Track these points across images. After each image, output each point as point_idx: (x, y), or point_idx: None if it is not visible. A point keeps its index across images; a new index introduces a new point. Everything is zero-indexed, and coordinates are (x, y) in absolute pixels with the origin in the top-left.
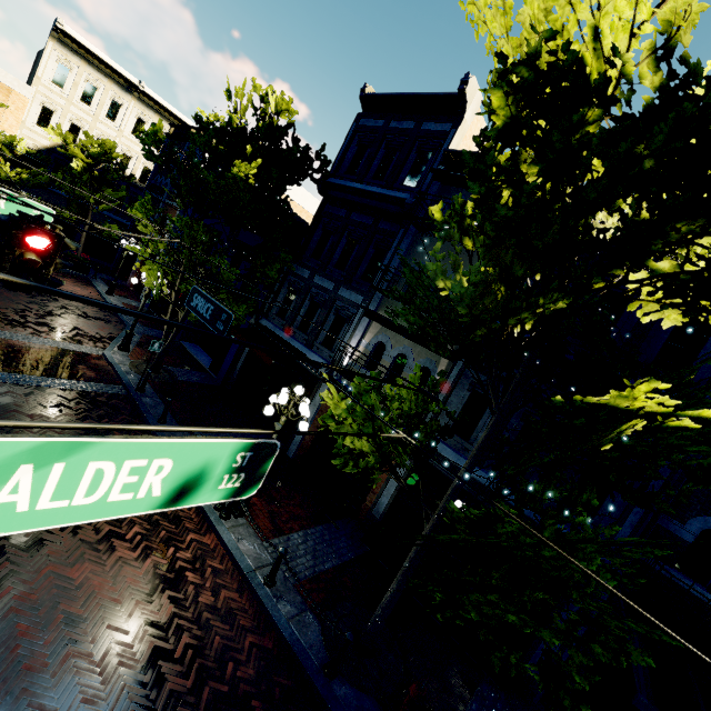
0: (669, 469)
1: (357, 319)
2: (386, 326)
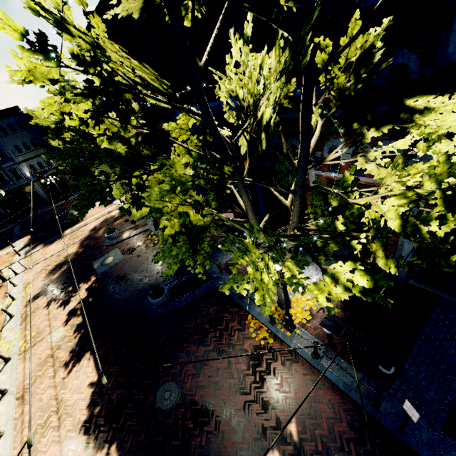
0: None
1: (18, 167)
2: (26, 161)
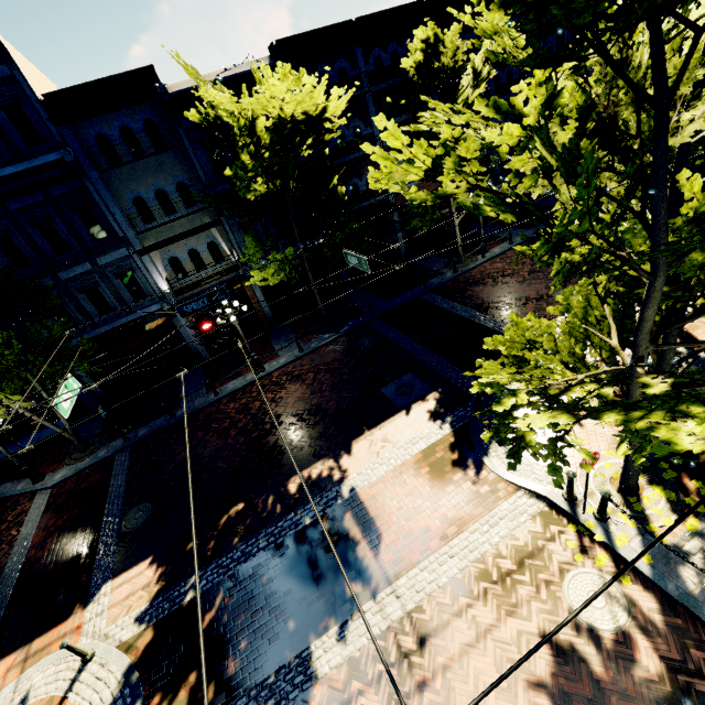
0: None
1: (140, 263)
2: (161, 247)
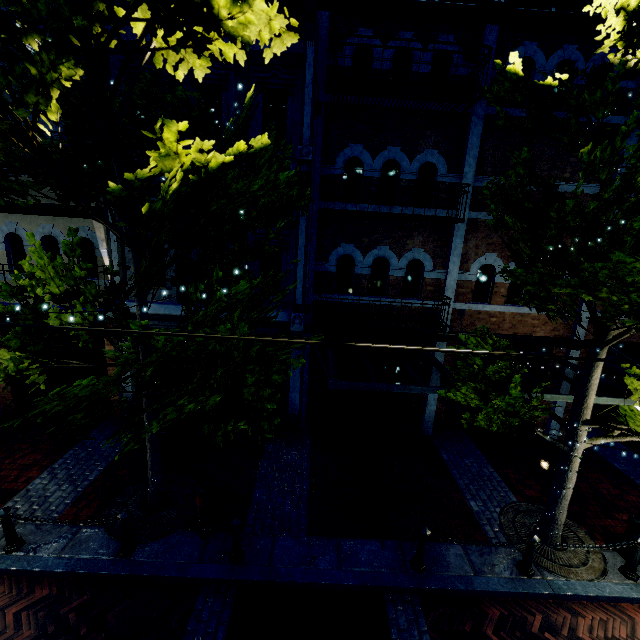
0: (304, 228)
1: None
2: (1, 211)
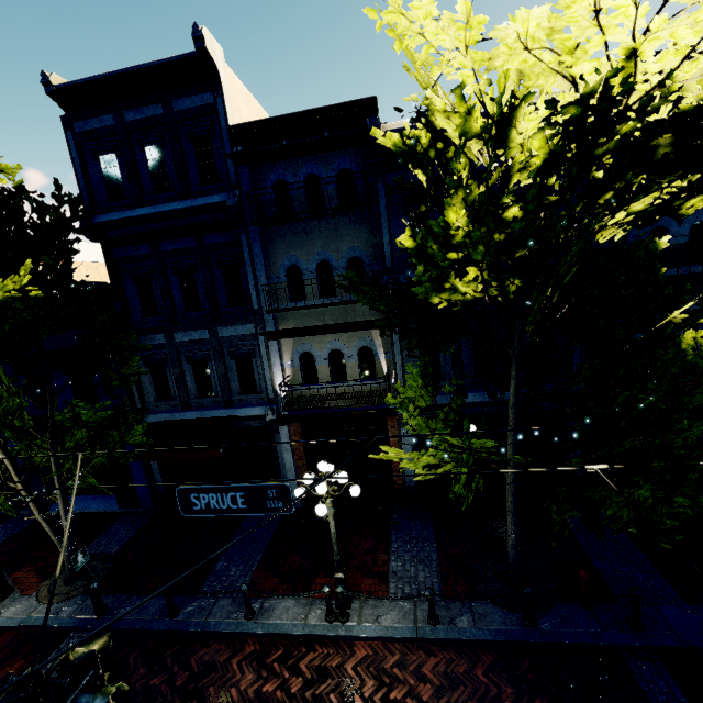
0: None
1: (263, 348)
2: (298, 336)
